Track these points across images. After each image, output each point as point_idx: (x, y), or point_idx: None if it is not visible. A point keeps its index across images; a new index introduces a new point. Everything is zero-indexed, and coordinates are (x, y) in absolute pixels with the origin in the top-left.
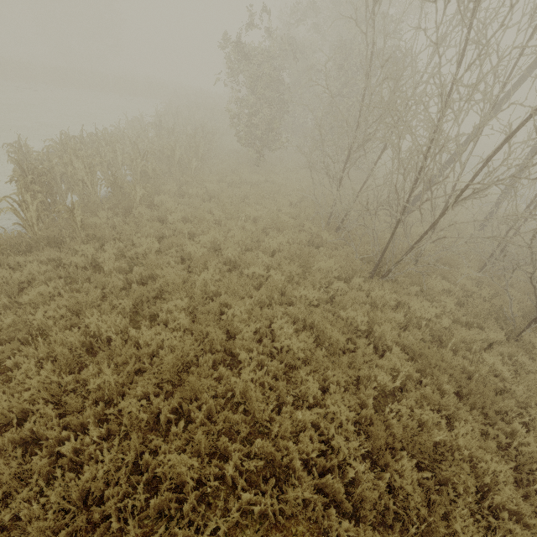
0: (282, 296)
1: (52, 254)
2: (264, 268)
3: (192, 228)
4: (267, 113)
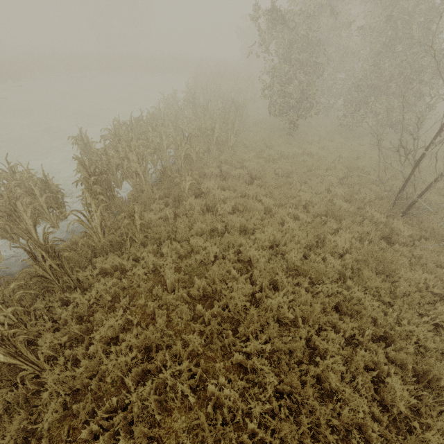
0: (376, 328)
1: (115, 260)
2: (336, 276)
3: (243, 220)
4: (304, 80)
